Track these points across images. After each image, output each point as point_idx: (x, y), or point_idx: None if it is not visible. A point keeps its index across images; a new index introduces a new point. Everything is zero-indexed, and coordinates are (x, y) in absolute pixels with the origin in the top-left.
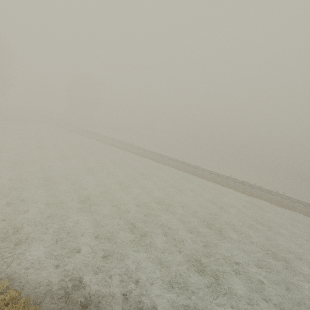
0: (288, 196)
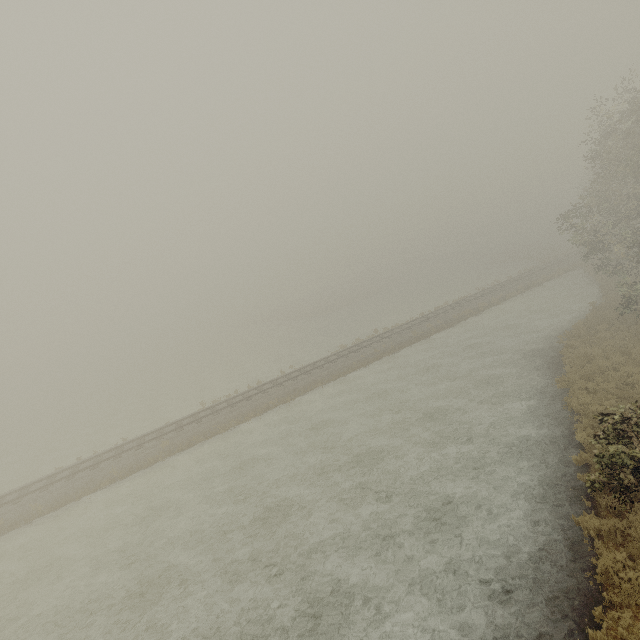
0: (299, 369)
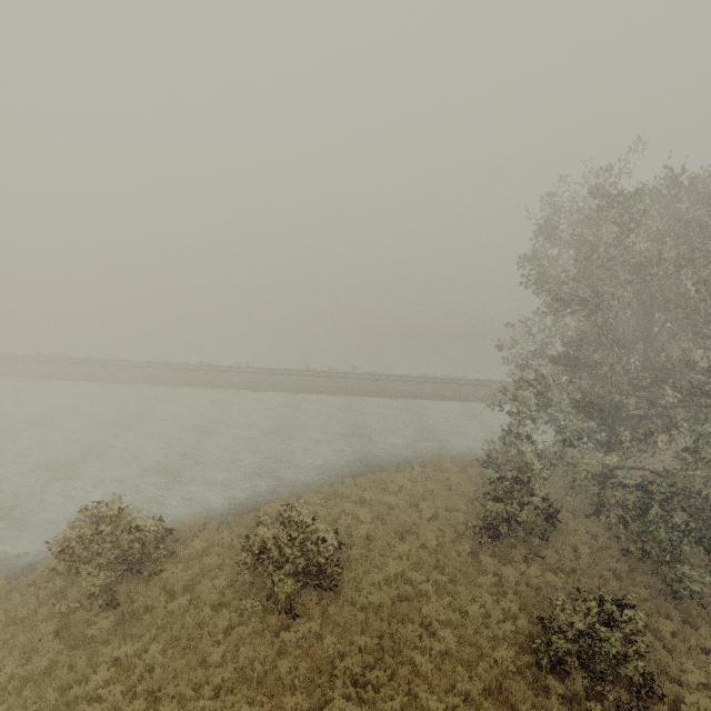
0: (242, 367)
